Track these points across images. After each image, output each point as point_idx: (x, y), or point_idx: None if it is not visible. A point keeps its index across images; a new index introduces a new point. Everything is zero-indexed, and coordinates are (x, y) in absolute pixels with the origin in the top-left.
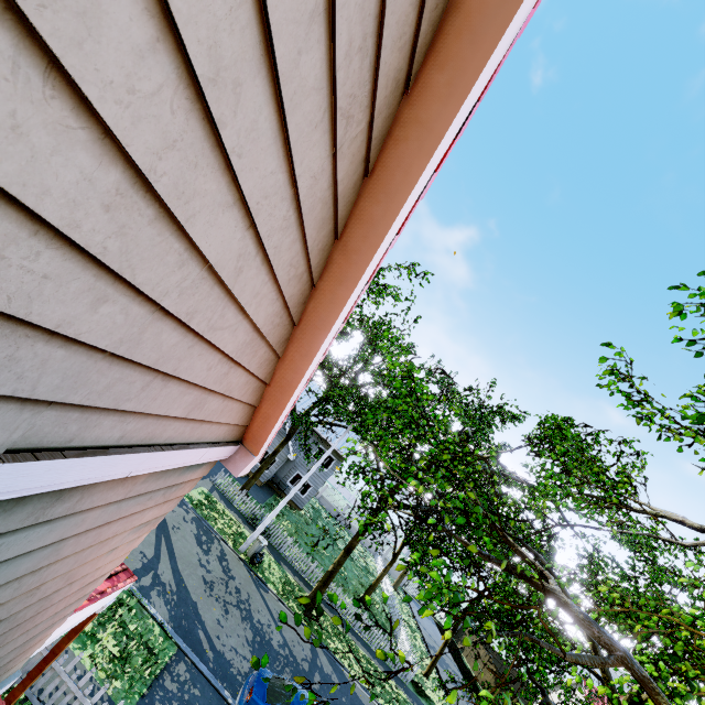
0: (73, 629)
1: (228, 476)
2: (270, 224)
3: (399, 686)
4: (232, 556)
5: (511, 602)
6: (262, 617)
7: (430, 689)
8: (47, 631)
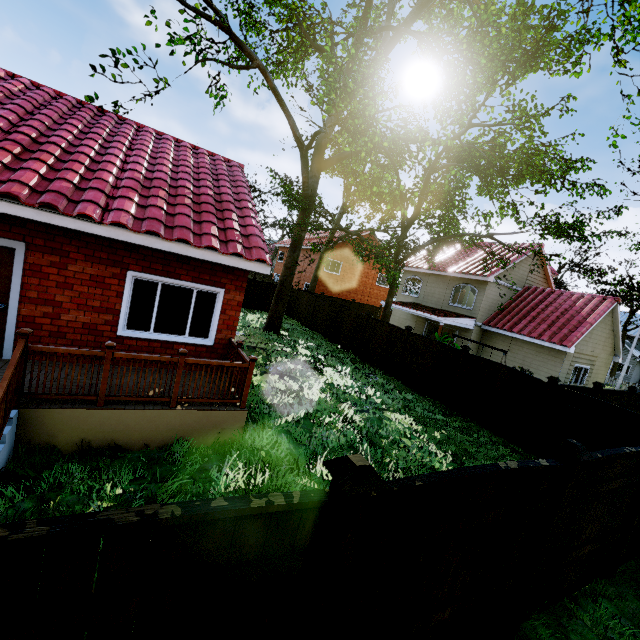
0: None
1: None
2: (537, 274)
3: None
4: None
5: None
6: None
7: None
8: None
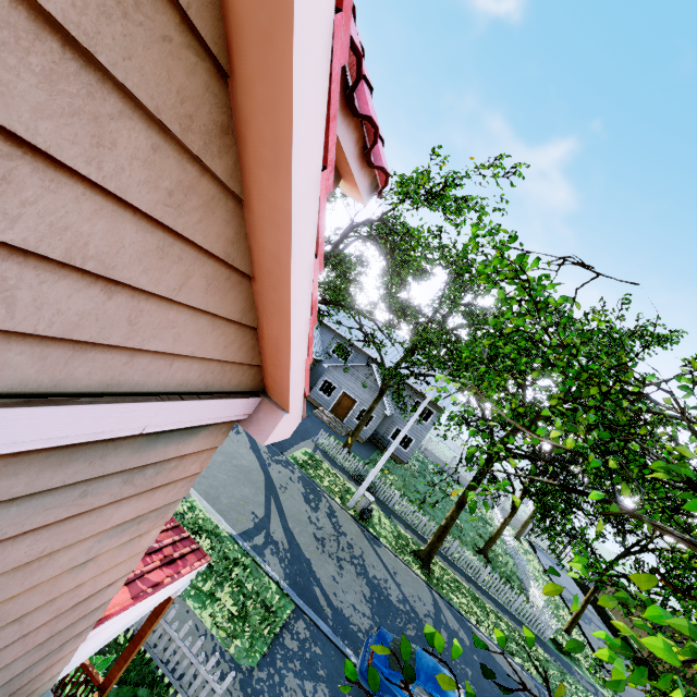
0: (153, 613)
1: (329, 435)
2: None
3: (536, 644)
4: (341, 513)
5: (696, 576)
6: (378, 572)
7: None
8: (56, 656)
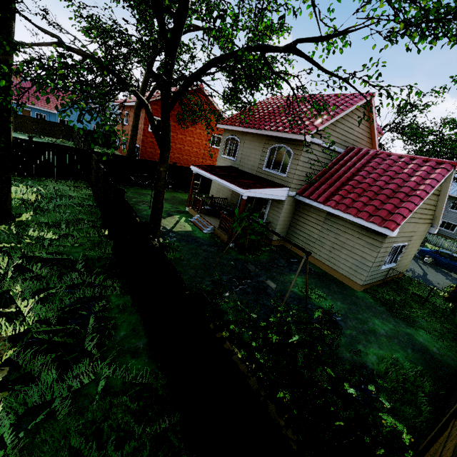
0: None
1: None
2: (363, 133)
3: None
4: None
5: None
6: None
7: None
8: None
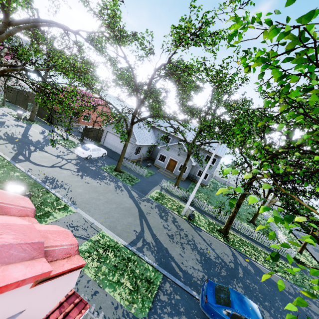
0: None
1: (167, 181)
2: None
3: (286, 262)
4: (179, 219)
5: None
6: (202, 245)
7: (304, 258)
8: None
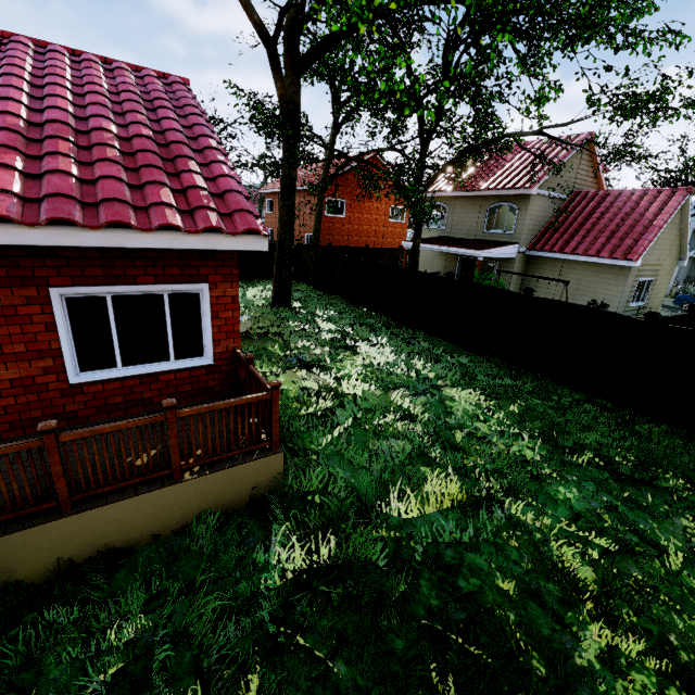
0: None
1: None
2: (586, 174)
3: None
4: None
5: None
6: None
7: None
8: None
